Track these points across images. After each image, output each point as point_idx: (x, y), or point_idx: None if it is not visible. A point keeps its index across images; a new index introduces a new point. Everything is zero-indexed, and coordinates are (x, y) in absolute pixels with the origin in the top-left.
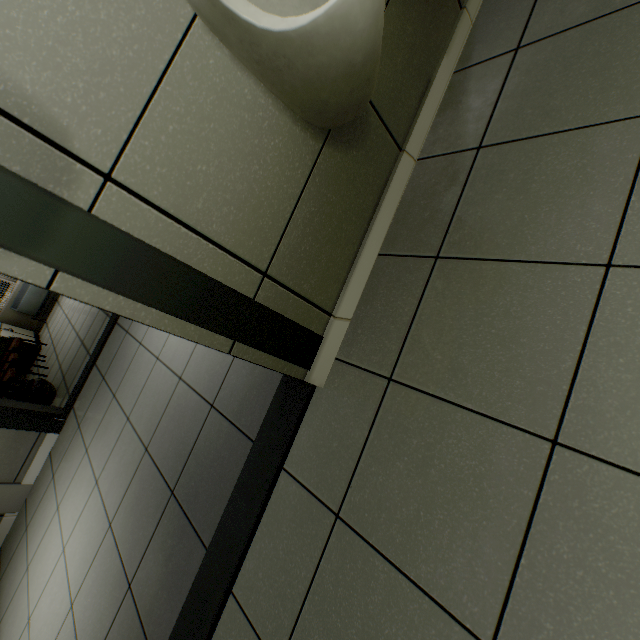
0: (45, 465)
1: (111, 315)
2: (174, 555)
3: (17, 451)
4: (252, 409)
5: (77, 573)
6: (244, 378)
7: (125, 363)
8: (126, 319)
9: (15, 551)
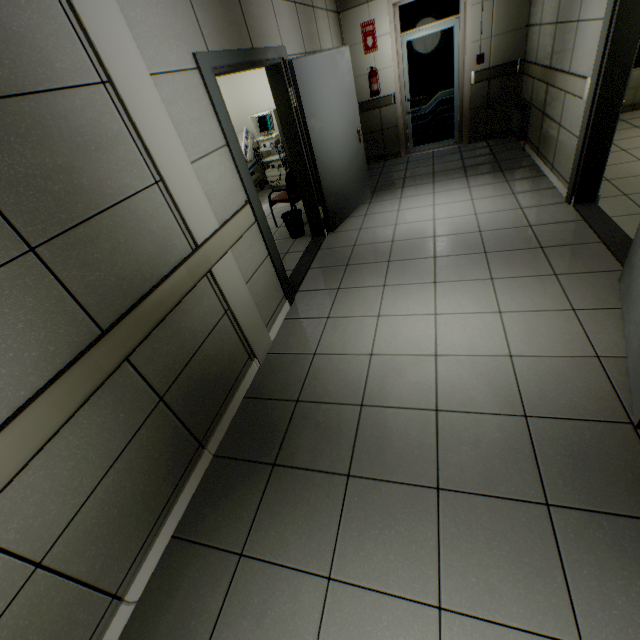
0: (287, 325)
1: (297, 251)
2: (576, 253)
3: (272, 300)
4: (564, 217)
5: (481, 305)
6: (543, 215)
7: (380, 251)
8: (340, 244)
9: (308, 372)
